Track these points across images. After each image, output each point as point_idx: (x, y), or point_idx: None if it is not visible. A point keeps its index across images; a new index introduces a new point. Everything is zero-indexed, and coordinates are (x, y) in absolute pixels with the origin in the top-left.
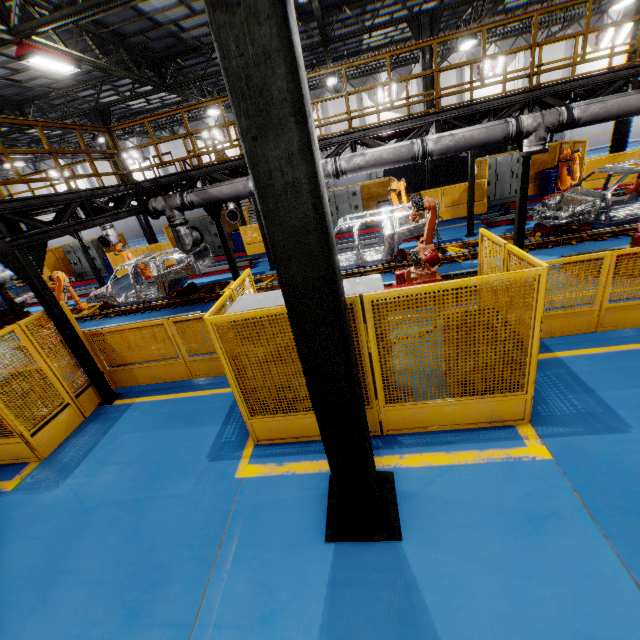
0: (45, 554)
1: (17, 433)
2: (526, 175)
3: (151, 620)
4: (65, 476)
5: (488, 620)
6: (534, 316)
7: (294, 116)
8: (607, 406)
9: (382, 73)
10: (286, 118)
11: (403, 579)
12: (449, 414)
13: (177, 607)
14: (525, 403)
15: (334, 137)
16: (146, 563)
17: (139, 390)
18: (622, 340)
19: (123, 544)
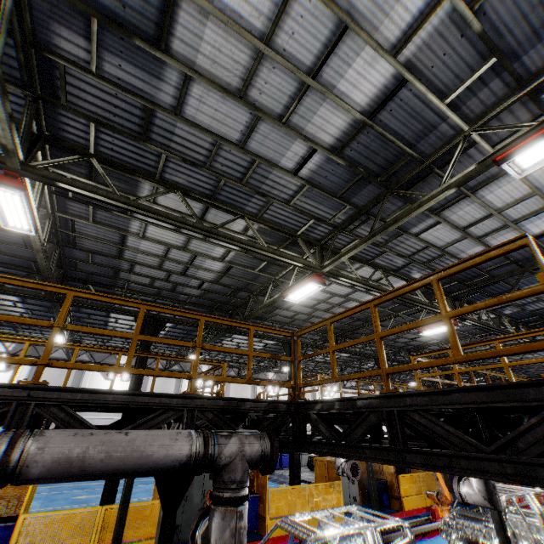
0: None
1: None
2: None
3: None
4: None
5: None
6: None
7: None
8: None
9: (270, 372)
10: None
11: None
12: None
13: None
14: None
15: None
16: None
17: None
18: None
19: None
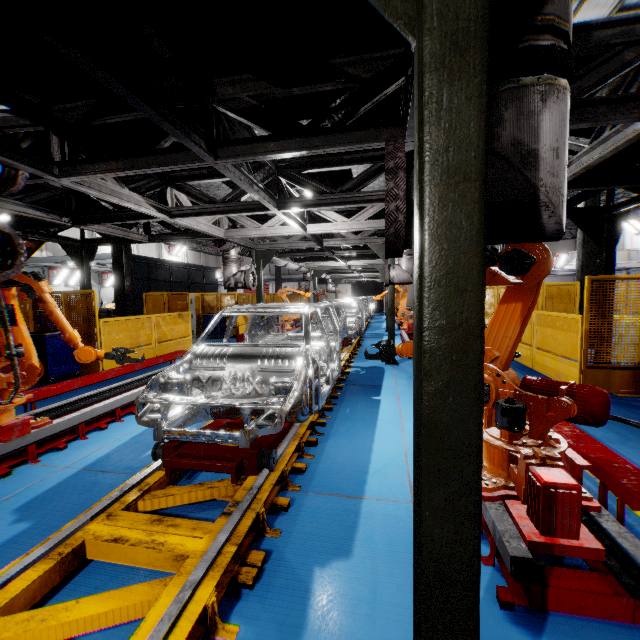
0: None
1: None
2: None
3: None
4: None
5: None
6: None
7: None
8: None
9: None
10: None
11: None
12: None
13: None
14: None
15: None
16: None
17: None
18: None
19: None
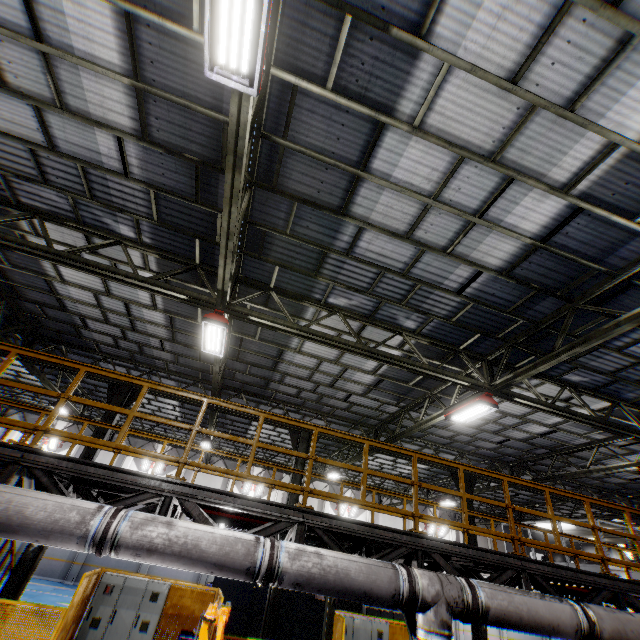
0: None
1: None
2: None
3: None
4: None
5: None
6: None
7: None
8: None
9: (256, 467)
10: None
11: None
12: None
13: None
14: None
15: (145, 476)
16: None
17: None
18: None
19: None
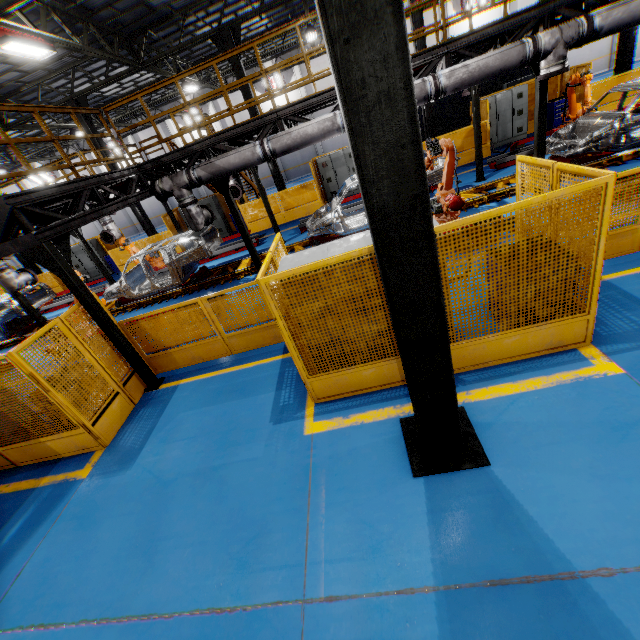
0: (138, 527)
1: (78, 424)
2: (544, 101)
3: (262, 567)
4: (133, 458)
5: (596, 520)
6: (598, 230)
7: (391, 7)
8: None
9: None
10: (382, 11)
11: (501, 498)
12: (509, 346)
13: (284, 552)
14: (587, 324)
15: None
16: (240, 520)
17: (181, 373)
18: None
19: (212, 507)
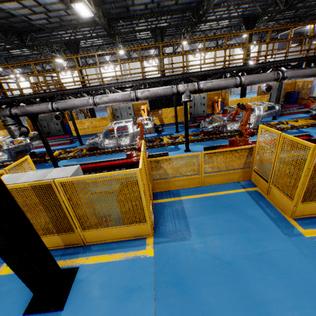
0: None
1: None
2: (186, 110)
3: None
4: None
5: None
6: (141, 189)
7: None
8: (188, 226)
9: (151, 50)
10: None
11: None
12: (115, 233)
13: None
14: (149, 227)
15: (94, 86)
16: None
17: None
18: (210, 191)
19: None
